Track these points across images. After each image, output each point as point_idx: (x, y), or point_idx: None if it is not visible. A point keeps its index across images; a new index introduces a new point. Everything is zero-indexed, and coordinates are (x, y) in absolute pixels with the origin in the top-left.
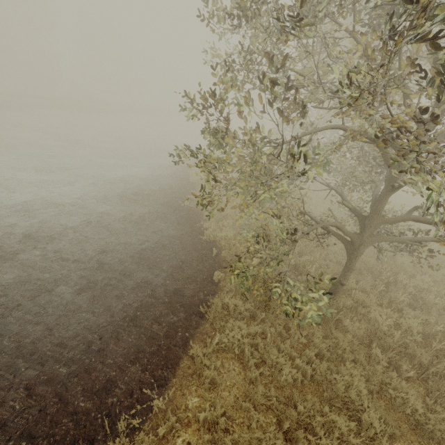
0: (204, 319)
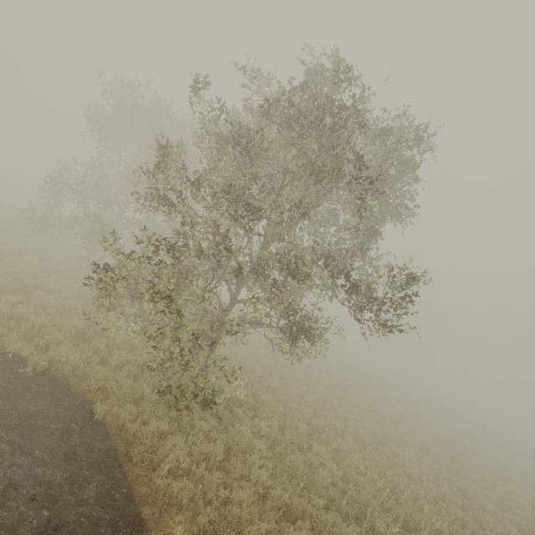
0: (124, 465)
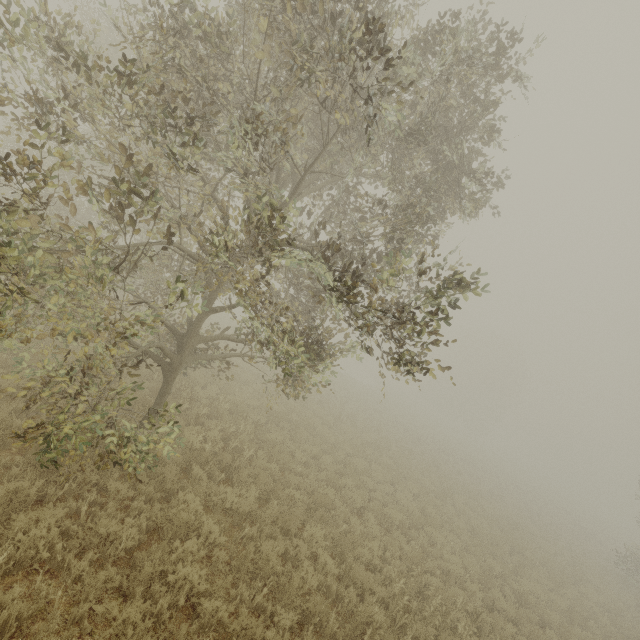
0: None
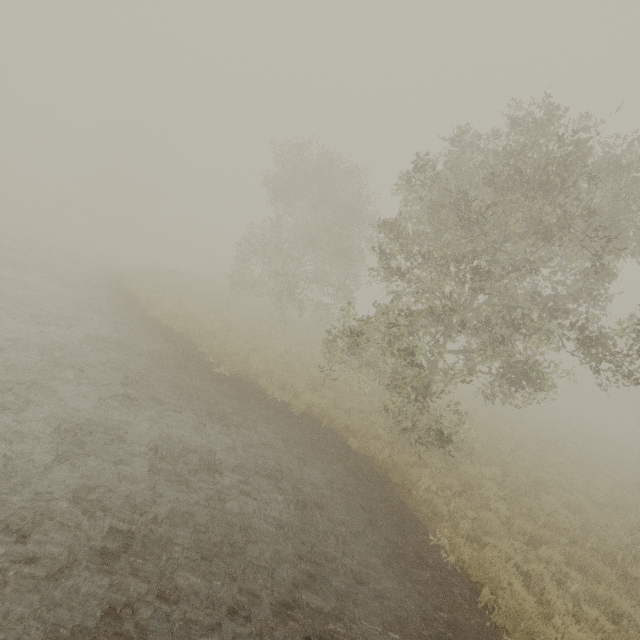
0: (388, 483)
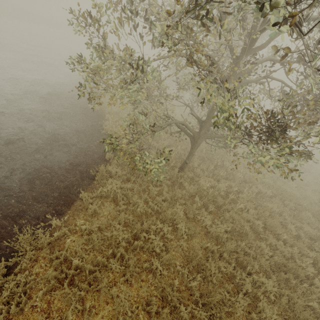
0: (95, 180)
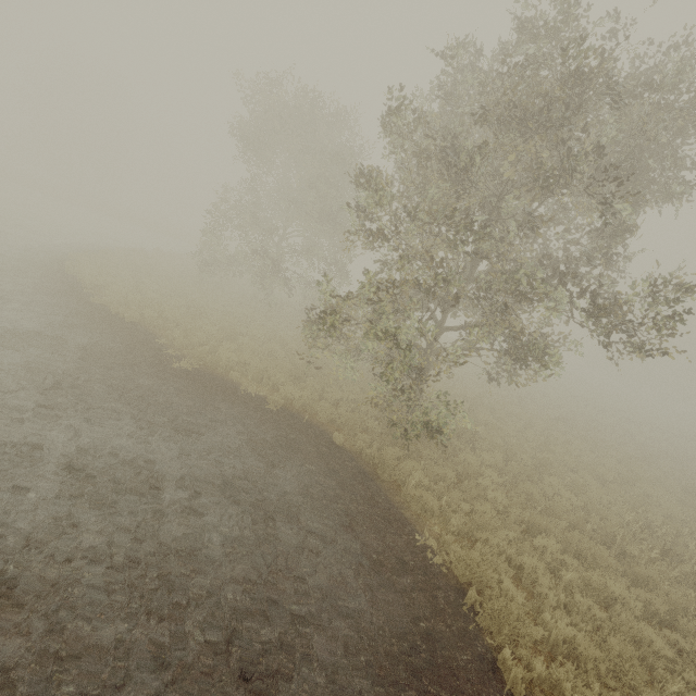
0: (375, 480)
